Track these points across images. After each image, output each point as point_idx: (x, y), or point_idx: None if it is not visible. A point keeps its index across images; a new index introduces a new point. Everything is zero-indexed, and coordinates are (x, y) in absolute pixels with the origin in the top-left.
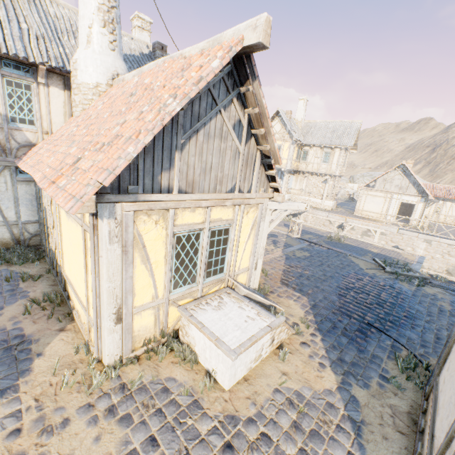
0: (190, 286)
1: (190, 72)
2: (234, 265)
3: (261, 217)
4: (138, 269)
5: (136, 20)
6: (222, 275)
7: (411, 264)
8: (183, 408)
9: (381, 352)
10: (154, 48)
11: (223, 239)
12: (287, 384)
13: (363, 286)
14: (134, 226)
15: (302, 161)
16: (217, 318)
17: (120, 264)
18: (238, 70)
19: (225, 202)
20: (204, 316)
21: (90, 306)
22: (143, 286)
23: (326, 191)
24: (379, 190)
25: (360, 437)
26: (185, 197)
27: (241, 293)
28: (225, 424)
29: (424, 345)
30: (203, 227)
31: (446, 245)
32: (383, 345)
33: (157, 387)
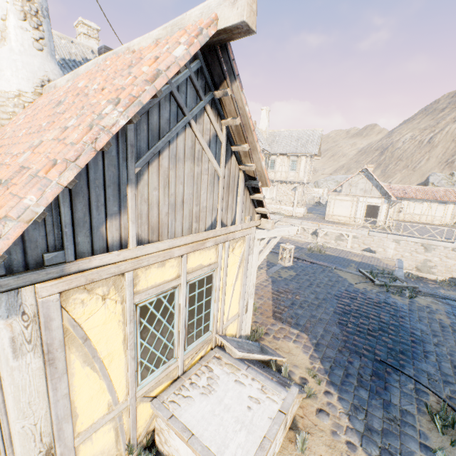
0: (167, 365)
1: (140, 67)
2: (222, 317)
3: (249, 250)
4: (78, 377)
5: (81, 27)
6: (208, 334)
7: (394, 271)
8: None
9: (408, 403)
10: (101, 53)
11: (206, 290)
12: None
13: (359, 306)
14: (62, 315)
15: (270, 170)
16: (209, 412)
17: (42, 382)
18: (210, 67)
19: (205, 243)
20: (190, 411)
21: None
22: (91, 397)
23: (297, 198)
24: (346, 195)
25: None
26: (149, 249)
27: (235, 356)
28: None
29: (447, 381)
30: (178, 283)
31: (413, 243)
32: (407, 391)
33: None
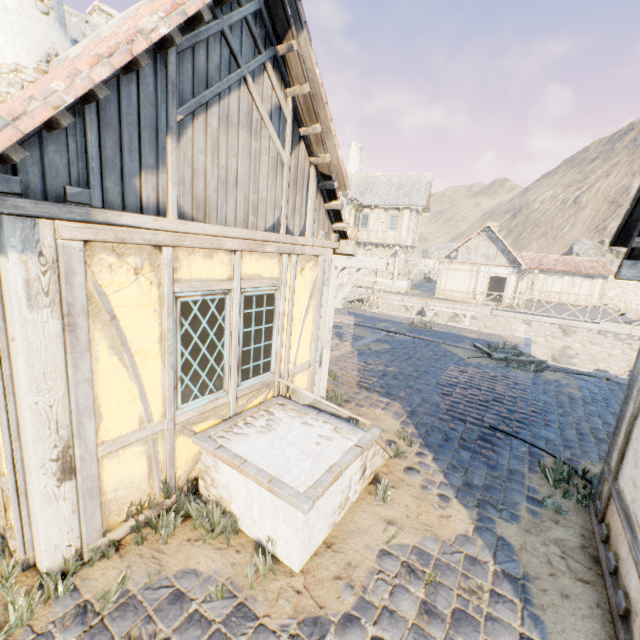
0: (214, 397)
1: None
2: (288, 358)
3: (324, 280)
4: (103, 365)
5: (97, 15)
6: (269, 376)
7: (519, 348)
8: (217, 626)
9: (519, 464)
10: None
11: (266, 313)
12: (398, 540)
13: (470, 379)
14: (86, 274)
15: (362, 229)
16: (267, 446)
17: (60, 354)
18: (272, 12)
19: (265, 246)
20: (243, 444)
21: (2, 454)
22: (119, 400)
23: (397, 268)
24: (463, 262)
25: (531, 604)
26: (193, 227)
27: (303, 403)
28: (302, 639)
29: (569, 446)
30: (230, 288)
31: (548, 325)
32: (518, 453)
33: (160, 596)
